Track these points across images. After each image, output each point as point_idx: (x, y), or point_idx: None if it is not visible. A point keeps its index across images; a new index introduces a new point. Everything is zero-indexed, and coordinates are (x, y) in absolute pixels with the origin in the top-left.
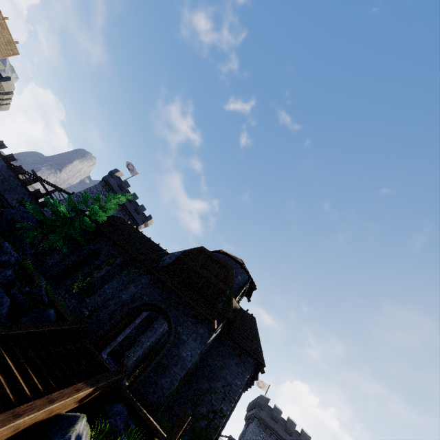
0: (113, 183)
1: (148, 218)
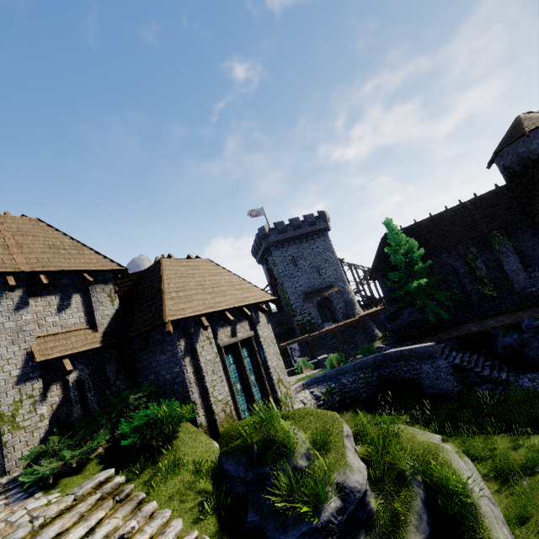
0: (276, 238)
1: (323, 215)
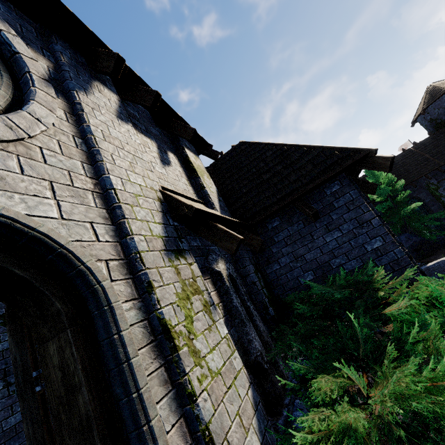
0: None
1: None
